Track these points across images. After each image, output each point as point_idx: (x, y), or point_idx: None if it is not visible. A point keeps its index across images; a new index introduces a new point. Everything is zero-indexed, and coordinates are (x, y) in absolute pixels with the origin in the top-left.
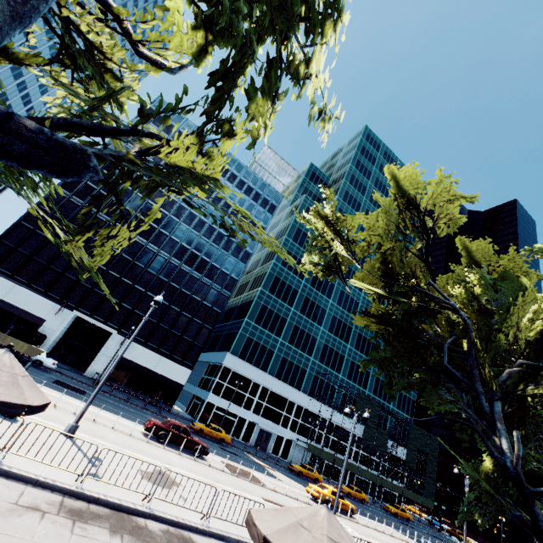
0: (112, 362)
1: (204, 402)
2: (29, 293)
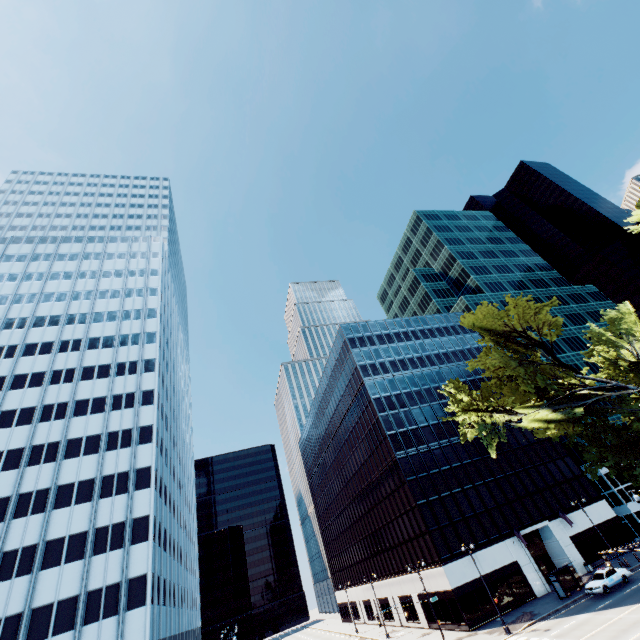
0: (574, 547)
1: (633, 516)
2: (485, 551)
